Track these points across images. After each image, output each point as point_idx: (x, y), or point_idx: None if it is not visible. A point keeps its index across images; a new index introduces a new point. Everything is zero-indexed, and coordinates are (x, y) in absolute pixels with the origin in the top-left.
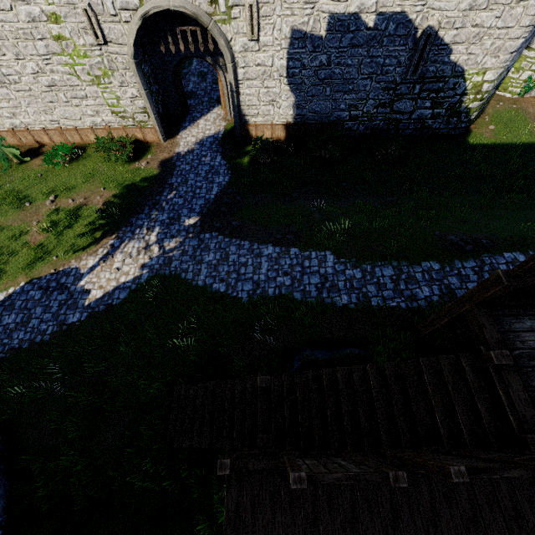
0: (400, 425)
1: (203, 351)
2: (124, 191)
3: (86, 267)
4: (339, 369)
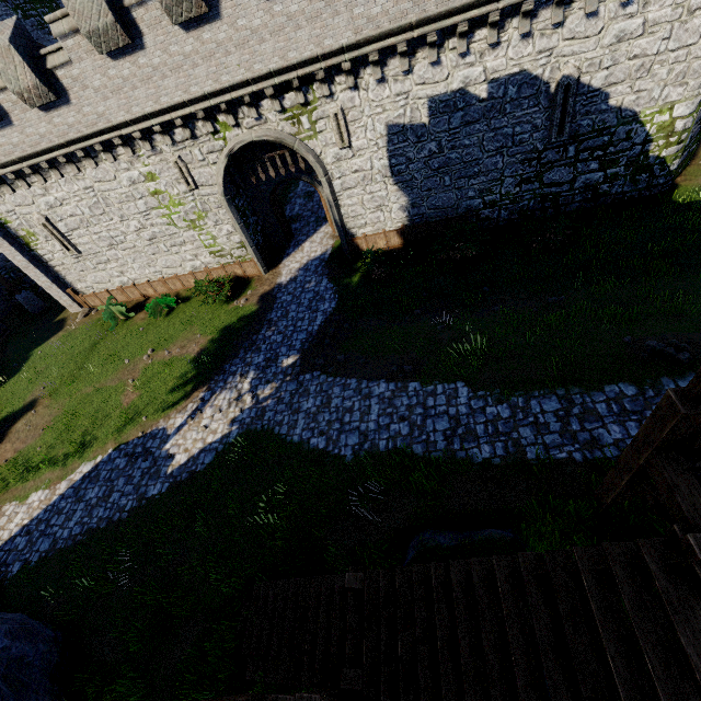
0: (548, 671)
1: (294, 533)
2: (220, 335)
3: (173, 427)
4: (453, 563)
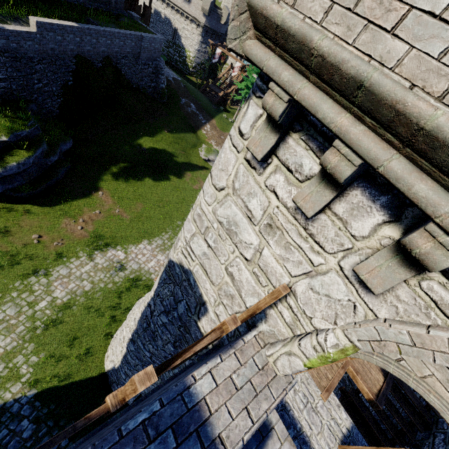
0: None
1: None
2: None
3: None
4: None
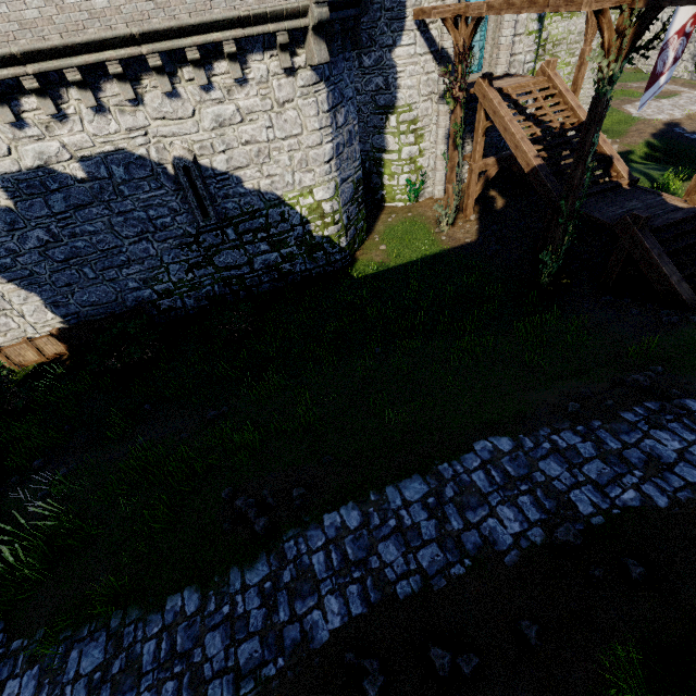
0: None
1: None
2: None
3: None
4: None
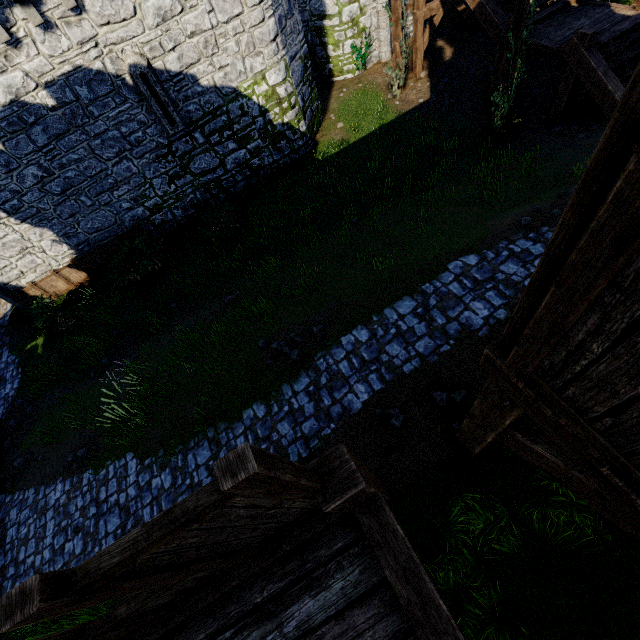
0: None
1: None
2: None
3: None
4: None
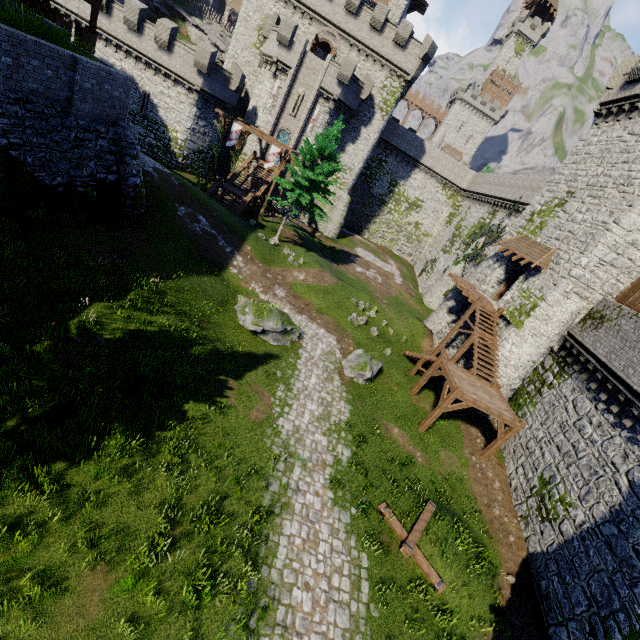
0: None
1: None
2: None
3: None
4: None
